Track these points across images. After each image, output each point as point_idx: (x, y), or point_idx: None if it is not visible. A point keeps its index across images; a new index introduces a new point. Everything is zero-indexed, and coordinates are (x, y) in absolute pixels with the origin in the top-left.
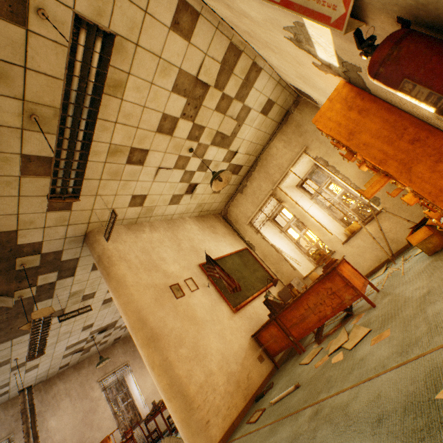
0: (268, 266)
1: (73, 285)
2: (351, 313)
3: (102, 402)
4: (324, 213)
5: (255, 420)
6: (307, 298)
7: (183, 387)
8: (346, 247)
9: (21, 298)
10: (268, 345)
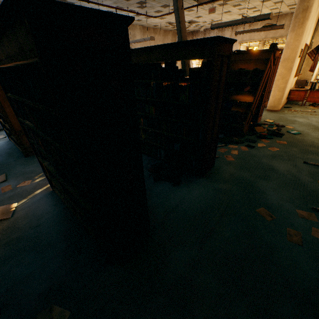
0: (303, 64)
1: None
2: None
3: None
4: None
5: (295, 111)
6: None
7: (284, 91)
8: None
9: None
10: (292, 97)
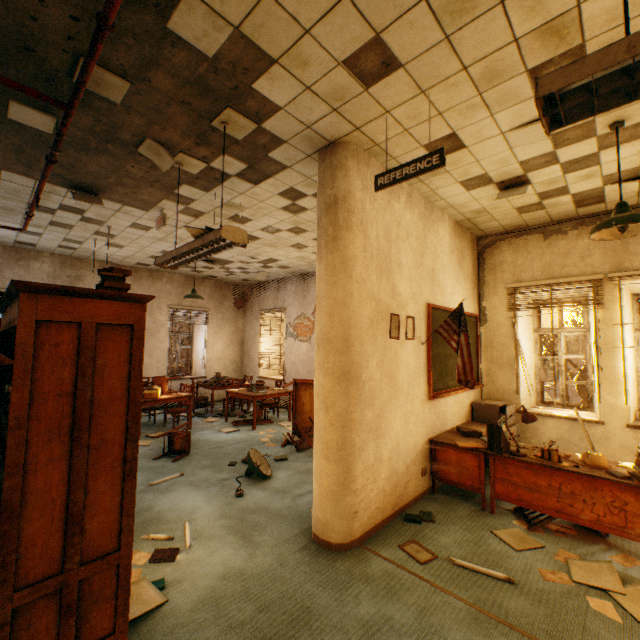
0: (482, 359)
1: (241, 194)
2: (606, 536)
3: (164, 331)
4: (634, 363)
5: (423, 562)
6: (569, 479)
7: (351, 459)
8: (626, 432)
9: (178, 166)
10: (444, 466)
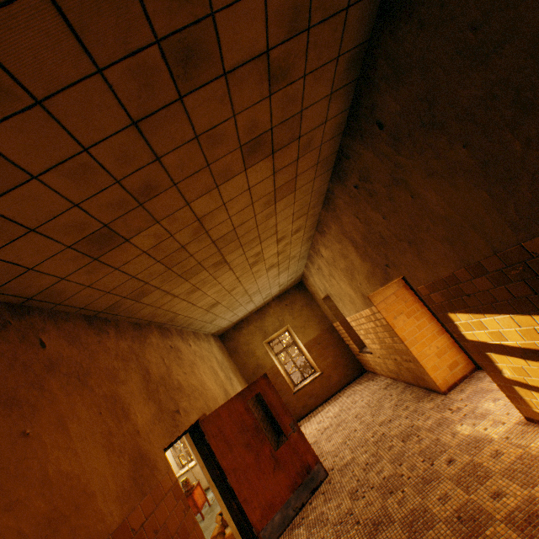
0: None
1: None
2: None
3: None
4: None
5: None
6: None
7: None
8: None
9: None
10: None
